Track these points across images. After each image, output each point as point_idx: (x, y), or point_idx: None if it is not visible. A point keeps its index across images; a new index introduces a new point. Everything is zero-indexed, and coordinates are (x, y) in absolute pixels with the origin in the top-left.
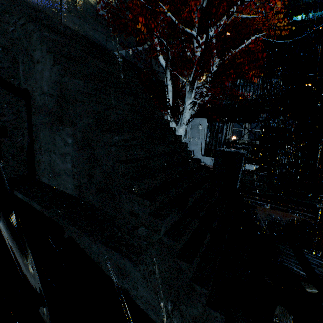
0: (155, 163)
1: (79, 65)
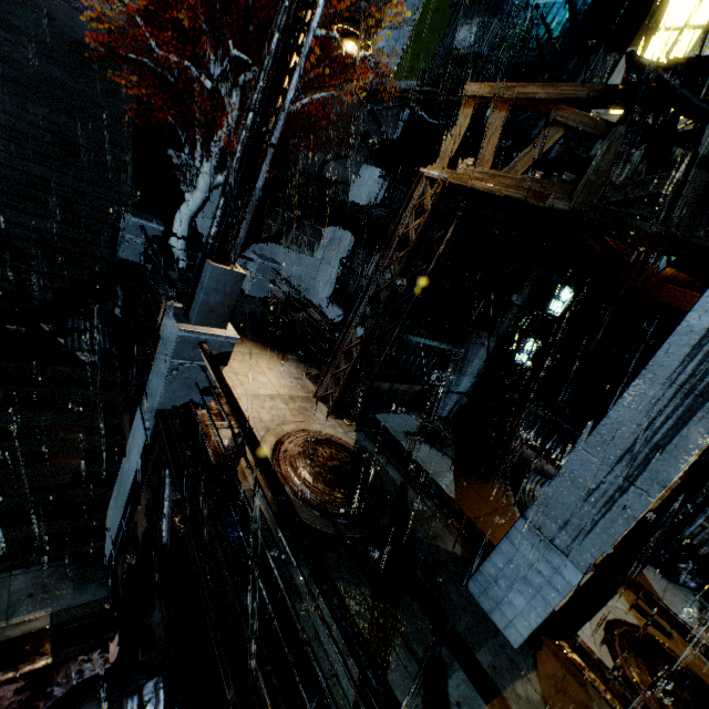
0: (4, 172)
1: (4, 66)
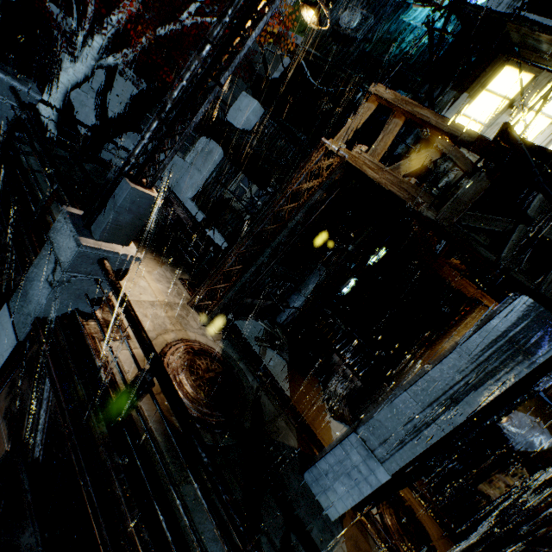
0: None
1: None
